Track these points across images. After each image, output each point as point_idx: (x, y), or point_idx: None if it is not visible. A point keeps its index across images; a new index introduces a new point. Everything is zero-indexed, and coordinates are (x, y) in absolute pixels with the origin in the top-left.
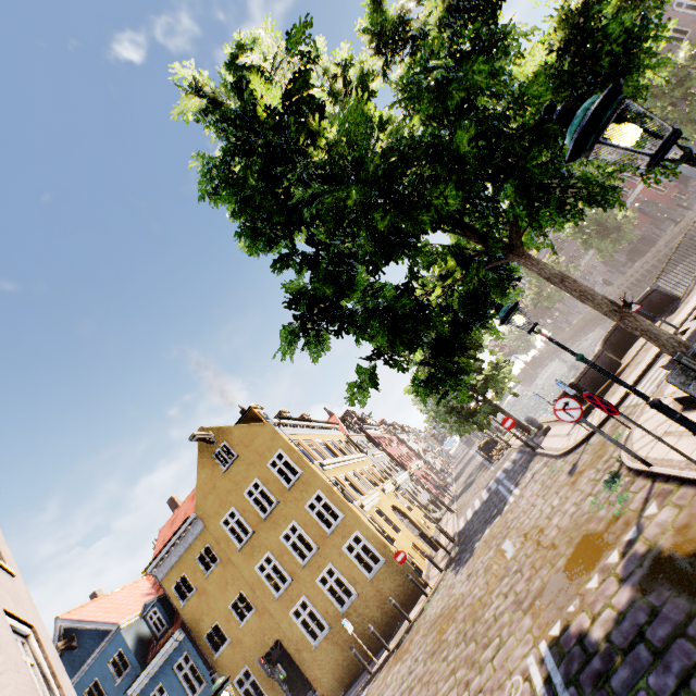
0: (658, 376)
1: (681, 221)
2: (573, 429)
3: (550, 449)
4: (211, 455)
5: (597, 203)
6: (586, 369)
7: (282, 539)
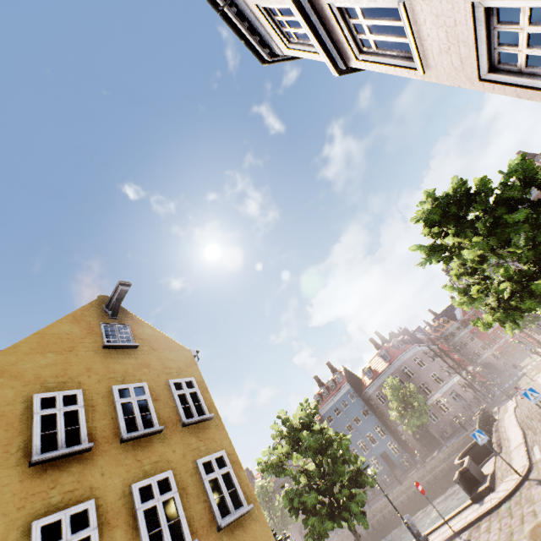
0: None
1: (395, 490)
2: (485, 499)
3: (469, 520)
4: (99, 321)
5: None
6: (469, 462)
7: (135, 490)
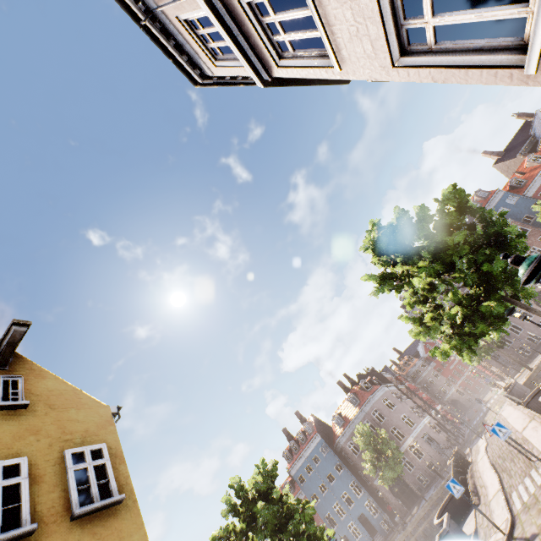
0: (527, 485)
1: None
2: None
3: None
4: None
5: (525, 298)
6: (448, 521)
7: None
